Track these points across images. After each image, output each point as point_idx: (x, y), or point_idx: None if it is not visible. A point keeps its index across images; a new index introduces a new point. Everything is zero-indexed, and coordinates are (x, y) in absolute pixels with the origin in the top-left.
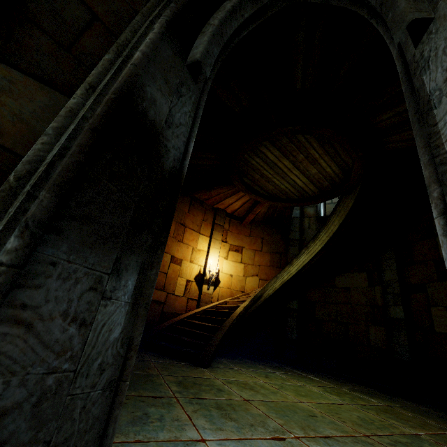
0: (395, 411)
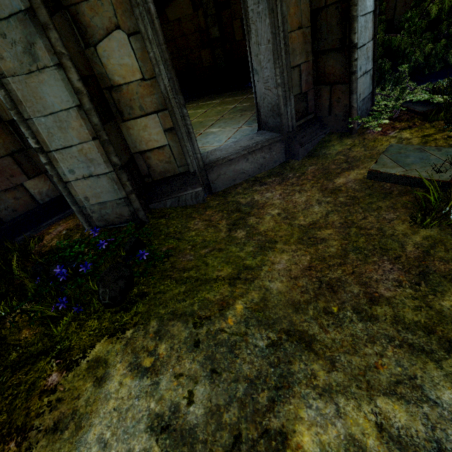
0: (225, 101)
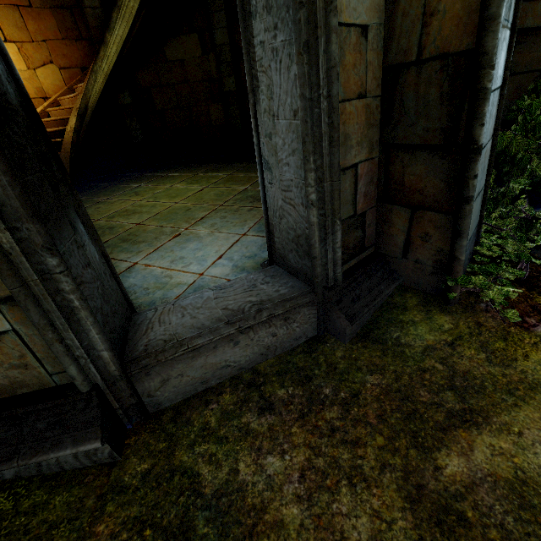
0: (234, 177)
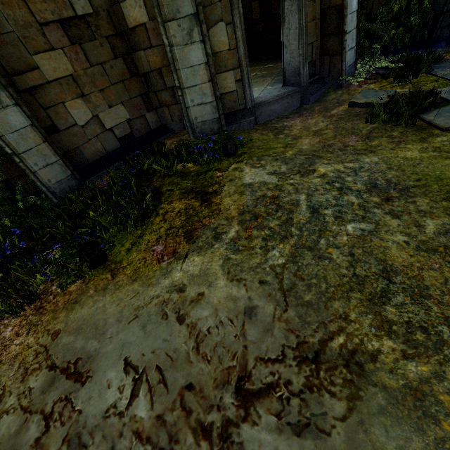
0: None
